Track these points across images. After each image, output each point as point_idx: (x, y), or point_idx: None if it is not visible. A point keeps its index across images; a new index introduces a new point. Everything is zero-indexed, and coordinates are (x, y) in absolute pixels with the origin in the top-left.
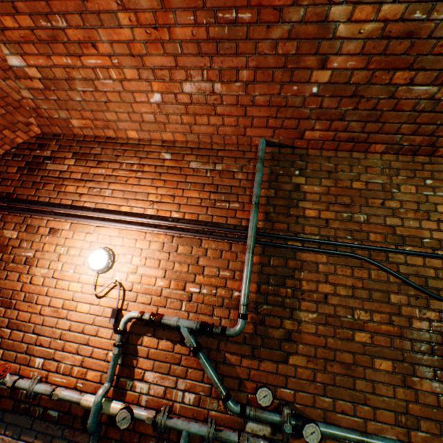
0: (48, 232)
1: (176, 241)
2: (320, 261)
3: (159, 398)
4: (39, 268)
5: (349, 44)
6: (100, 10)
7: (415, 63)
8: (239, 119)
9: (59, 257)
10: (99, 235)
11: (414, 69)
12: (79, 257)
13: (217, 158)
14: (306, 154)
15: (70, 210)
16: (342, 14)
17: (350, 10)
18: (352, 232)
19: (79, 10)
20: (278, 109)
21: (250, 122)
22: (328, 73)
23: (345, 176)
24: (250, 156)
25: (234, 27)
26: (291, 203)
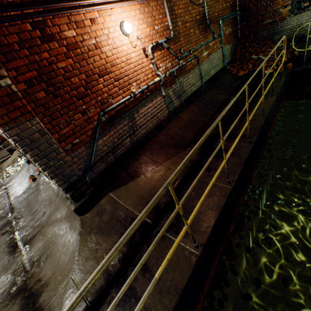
0: (91, 24)
1: (143, 7)
2: (176, 1)
3: (165, 70)
4: (104, 47)
5: None
6: None
7: None
8: None
9: (108, 37)
10: (115, 15)
11: None
12: (116, 33)
13: None
14: None
15: (92, 0)
16: None
17: None
18: None
19: None
20: None
21: None
22: None
23: None
24: None
25: None
26: None
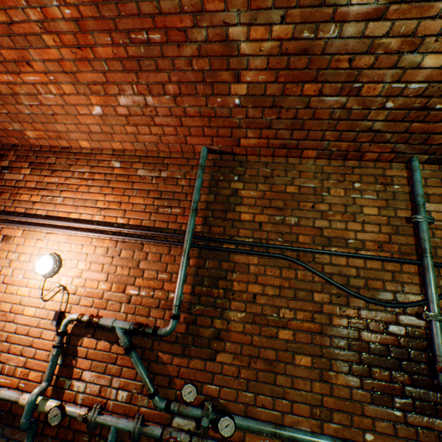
0: (1, 240)
1: (120, 246)
2: (251, 262)
3: (94, 396)
4: None
5: (255, 60)
6: (25, 32)
7: (319, 76)
8: (178, 129)
9: (10, 263)
10: (49, 241)
11: (319, 82)
12: (29, 263)
13: (162, 166)
14: (245, 160)
15: (22, 217)
16: (240, 34)
17: (246, 31)
18: (283, 235)
19: (7, 33)
20: (210, 119)
21: (188, 131)
22: (245, 86)
23: (280, 180)
24: (194, 163)
25: (149, 46)
26: (229, 207)
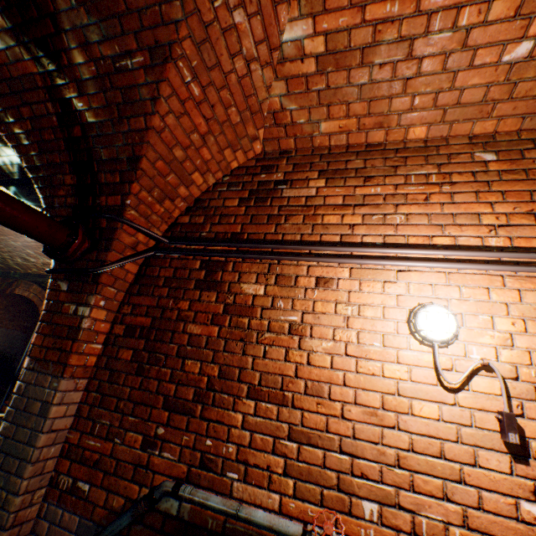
0: (313, 284)
1: None
2: None
3: None
4: (316, 339)
5: None
6: None
7: None
8: None
9: (345, 321)
10: (408, 284)
11: None
12: (383, 321)
13: None
14: None
15: (346, 248)
16: None
17: None
18: None
19: None
20: None
21: None
22: None
23: None
24: None
25: None
26: None
